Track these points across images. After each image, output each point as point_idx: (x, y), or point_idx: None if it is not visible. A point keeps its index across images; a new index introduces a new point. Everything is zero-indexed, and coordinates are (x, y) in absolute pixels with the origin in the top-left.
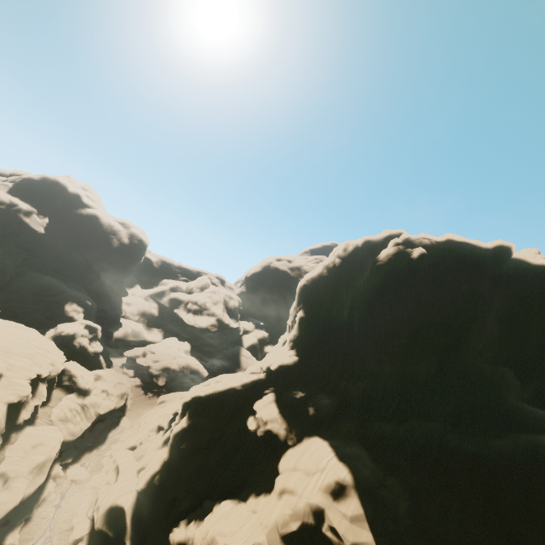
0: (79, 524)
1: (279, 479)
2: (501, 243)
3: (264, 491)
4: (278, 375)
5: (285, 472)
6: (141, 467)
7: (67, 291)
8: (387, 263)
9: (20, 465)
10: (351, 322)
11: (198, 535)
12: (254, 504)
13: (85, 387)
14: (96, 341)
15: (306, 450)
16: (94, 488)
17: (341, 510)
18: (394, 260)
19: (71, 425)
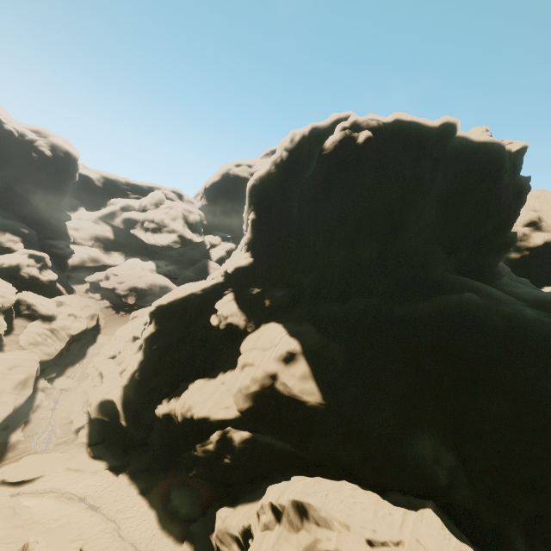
0: (77, 418)
1: (241, 357)
2: (447, 119)
3: (230, 369)
4: (236, 277)
5: (246, 352)
6: (123, 370)
7: None
8: (333, 151)
9: (1, 384)
10: (301, 218)
11: (178, 406)
12: (222, 379)
13: (48, 313)
14: (47, 269)
15: (263, 333)
16: (84, 392)
17: (291, 370)
18: (340, 147)
19: (44, 347)
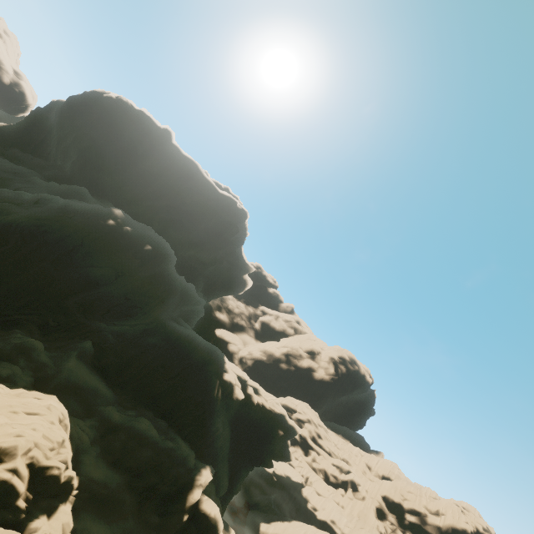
0: None
1: None
2: (167, 127)
3: None
4: None
5: None
6: None
7: None
8: (90, 93)
9: None
10: (55, 124)
11: None
12: None
13: None
14: None
15: None
16: None
17: None
18: (94, 92)
19: None
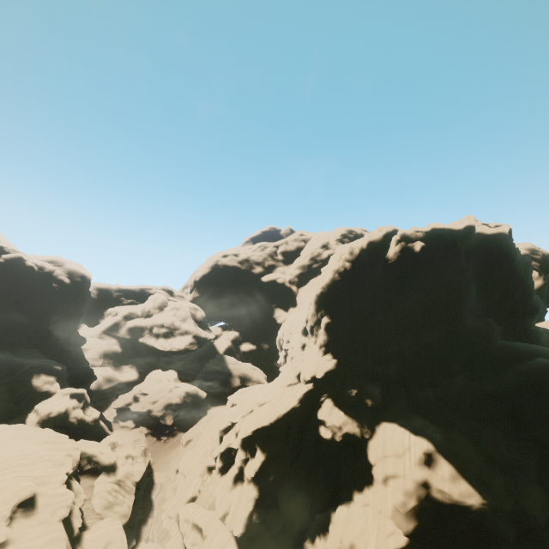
0: None
1: (377, 470)
2: (468, 223)
3: (364, 485)
4: (324, 381)
5: (378, 462)
6: (224, 514)
7: (24, 363)
8: (397, 260)
9: None
10: (373, 316)
11: (333, 546)
12: (362, 499)
13: (110, 462)
14: (88, 407)
15: (385, 437)
16: None
17: (438, 473)
18: (402, 256)
19: (117, 508)
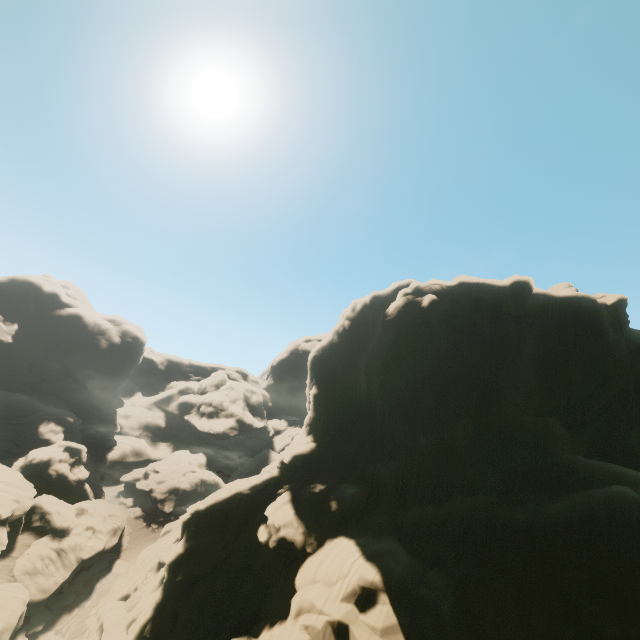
0: None
1: (295, 597)
2: (517, 278)
3: (280, 619)
4: (295, 469)
5: (302, 587)
6: (132, 620)
7: (43, 409)
8: (397, 316)
9: None
10: (370, 391)
11: None
12: (267, 638)
13: (62, 525)
14: (80, 465)
15: (328, 554)
16: None
17: (370, 623)
18: (404, 311)
19: (41, 578)
